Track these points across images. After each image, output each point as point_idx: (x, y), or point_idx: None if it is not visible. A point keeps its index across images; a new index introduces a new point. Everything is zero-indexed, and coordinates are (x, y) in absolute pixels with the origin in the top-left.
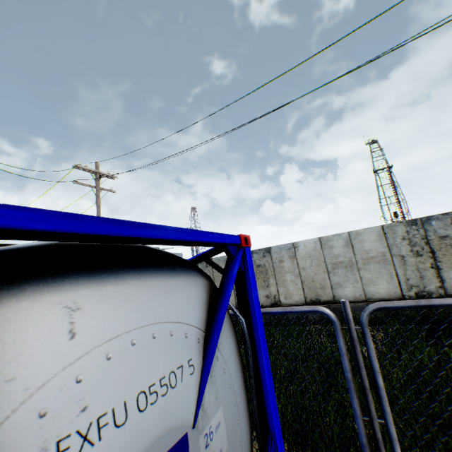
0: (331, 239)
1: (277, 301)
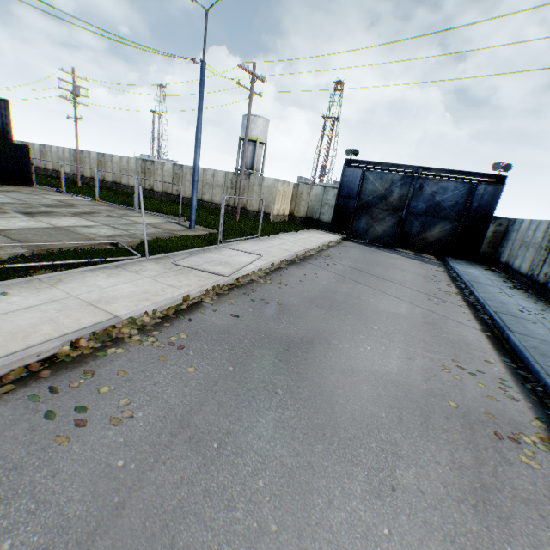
0: (60, 148)
1: (47, 167)
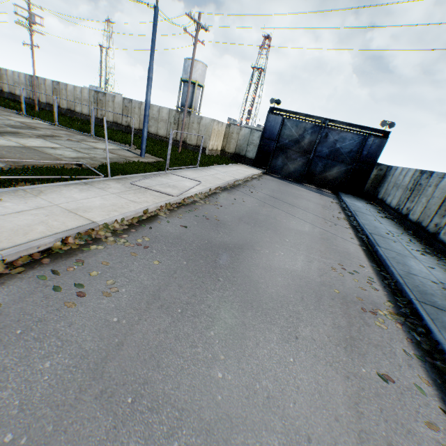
0: (16, 73)
1: (3, 90)
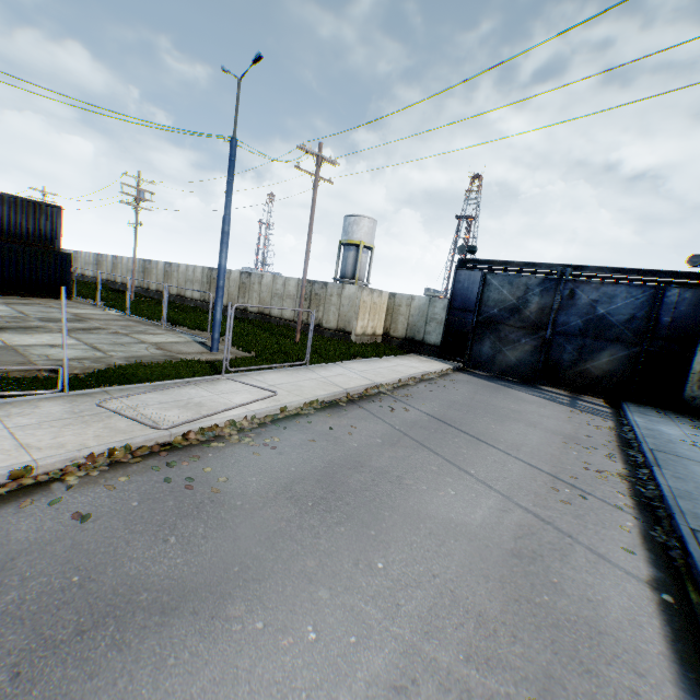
0: (131, 259)
1: (116, 280)
